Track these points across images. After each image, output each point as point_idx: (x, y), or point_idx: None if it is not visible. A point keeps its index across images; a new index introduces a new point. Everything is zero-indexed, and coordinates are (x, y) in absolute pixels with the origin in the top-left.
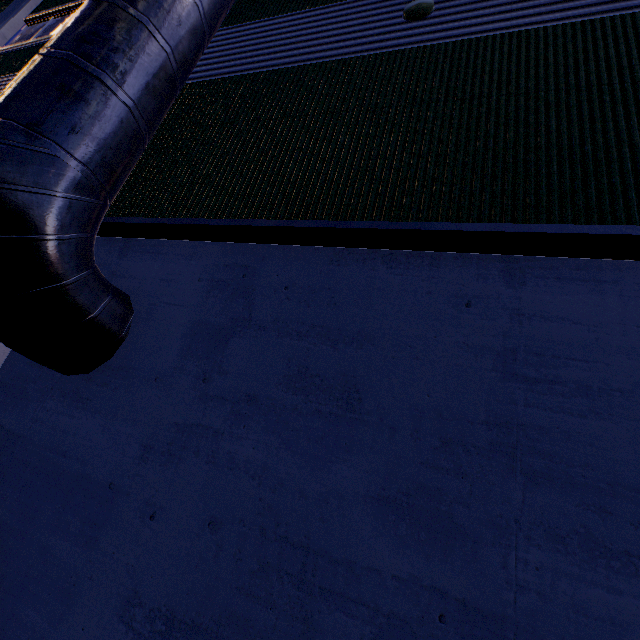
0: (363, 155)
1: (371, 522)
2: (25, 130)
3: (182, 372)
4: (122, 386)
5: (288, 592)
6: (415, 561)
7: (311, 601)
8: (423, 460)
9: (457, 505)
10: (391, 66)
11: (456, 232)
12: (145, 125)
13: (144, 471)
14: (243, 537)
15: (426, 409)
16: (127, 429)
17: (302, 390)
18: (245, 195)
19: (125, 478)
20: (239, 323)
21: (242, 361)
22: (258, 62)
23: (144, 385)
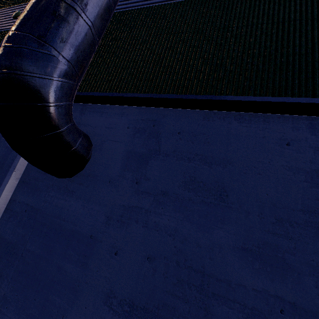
0: (218, 56)
1: (238, 261)
2: (37, 40)
3: (124, 178)
4: (91, 185)
5: (194, 294)
6: (265, 282)
7: (208, 299)
8: (266, 229)
9: (287, 254)
10: (232, 2)
11: (284, 103)
12: (97, 37)
13: (108, 230)
14: (167, 266)
15: (266, 202)
16: (96, 208)
17: (193, 189)
18: (149, 79)
19: (98, 233)
20: (153, 152)
21: (157, 173)
22: (149, 0)
23: (103, 184)
